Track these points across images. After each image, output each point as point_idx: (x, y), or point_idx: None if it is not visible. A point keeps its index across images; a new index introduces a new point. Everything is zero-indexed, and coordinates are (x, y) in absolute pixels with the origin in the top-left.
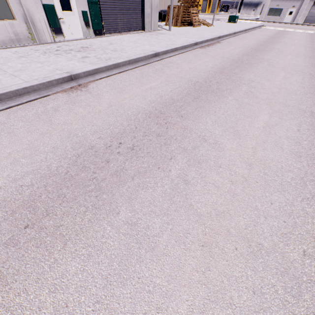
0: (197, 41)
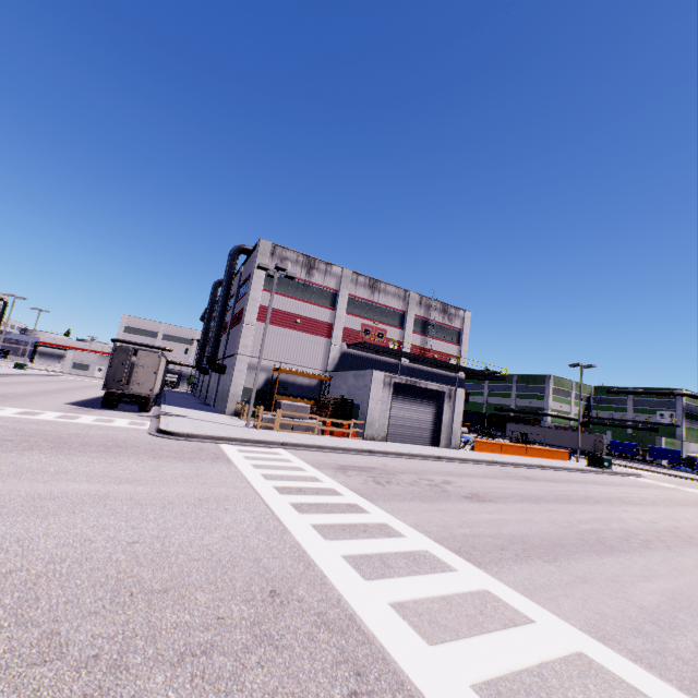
0: None
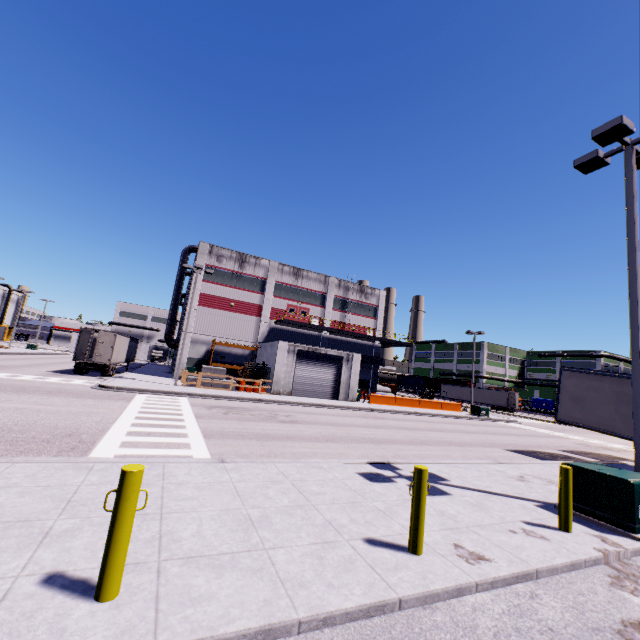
0: (3, 352)
